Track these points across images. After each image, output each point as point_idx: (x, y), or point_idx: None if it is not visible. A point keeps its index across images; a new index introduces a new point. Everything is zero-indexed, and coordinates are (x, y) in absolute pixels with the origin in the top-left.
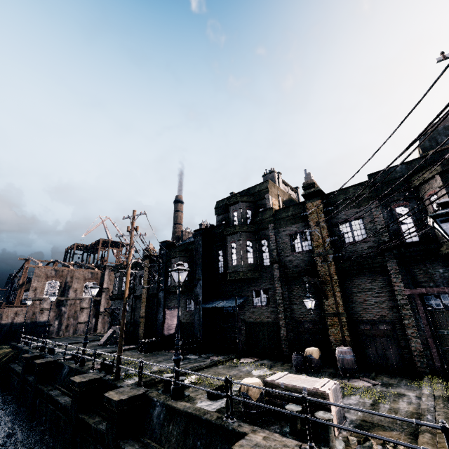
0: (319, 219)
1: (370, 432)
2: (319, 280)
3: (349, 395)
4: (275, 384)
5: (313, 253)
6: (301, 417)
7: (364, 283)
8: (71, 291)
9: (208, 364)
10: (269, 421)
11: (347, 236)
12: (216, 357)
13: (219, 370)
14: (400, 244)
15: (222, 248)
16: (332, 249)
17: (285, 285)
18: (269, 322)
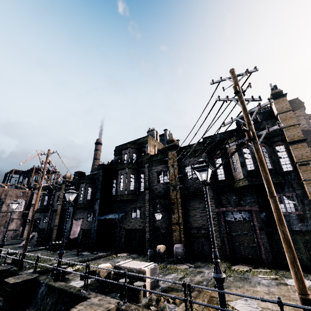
0: (174, 163)
1: (168, 293)
2: (169, 202)
3: (171, 273)
4: (119, 267)
5: (169, 184)
6: (122, 285)
7: (195, 204)
8: (4, 206)
9: (93, 258)
10: (112, 290)
11: (189, 174)
12: (102, 253)
13: (100, 261)
14: (215, 181)
15: (115, 178)
16: (176, 182)
17: (152, 204)
18: (140, 229)
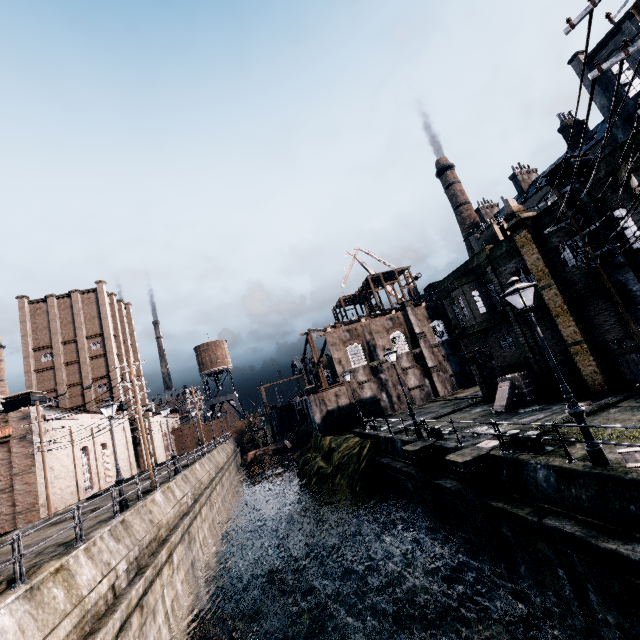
0: None
1: None
2: None
3: None
4: None
5: None
6: None
7: None
8: (378, 351)
9: None
10: None
11: None
12: None
13: None
14: None
15: None
16: None
17: None
18: None
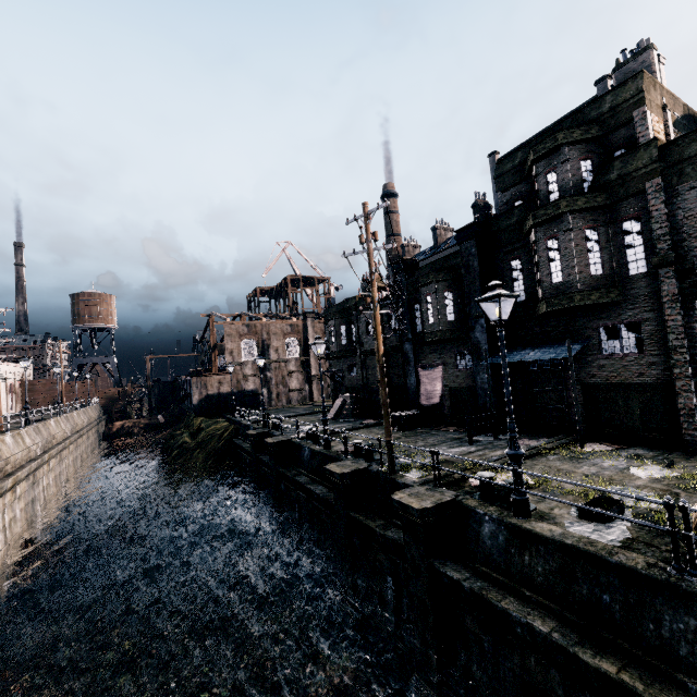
0: None
1: None
2: None
3: None
4: None
5: None
6: None
7: None
8: (271, 351)
9: (527, 453)
10: None
11: None
12: (528, 440)
13: (555, 463)
14: None
15: (518, 256)
16: None
17: (694, 309)
18: (644, 383)
